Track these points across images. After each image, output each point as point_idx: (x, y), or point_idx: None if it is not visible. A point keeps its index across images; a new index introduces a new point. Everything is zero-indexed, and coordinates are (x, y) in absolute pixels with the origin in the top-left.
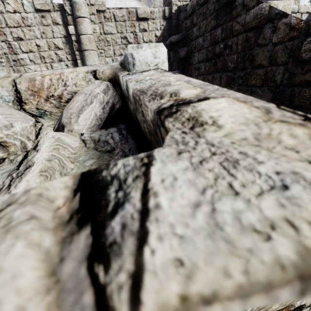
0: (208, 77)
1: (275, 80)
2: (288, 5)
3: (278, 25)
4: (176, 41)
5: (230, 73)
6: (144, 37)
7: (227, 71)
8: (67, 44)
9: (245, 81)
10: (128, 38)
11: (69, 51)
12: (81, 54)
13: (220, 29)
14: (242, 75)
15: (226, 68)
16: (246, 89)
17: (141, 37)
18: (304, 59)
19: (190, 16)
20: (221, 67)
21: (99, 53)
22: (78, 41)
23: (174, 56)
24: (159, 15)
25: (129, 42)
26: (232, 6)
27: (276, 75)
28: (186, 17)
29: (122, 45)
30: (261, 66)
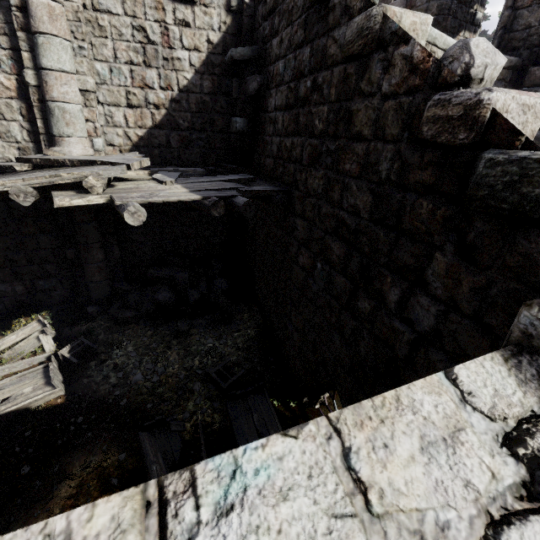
0: (286, 142)
1: (379, 171)
2: (423, 24)
3: (393, 56)
4: (243, 59)
5: (316, 141)
6: (183, 37)
7: (312, 136)
8: (0, 10)
9: (336, 163)
10: (149, 31)
11: (5, 28)
12: (32, 39)
13: (309, 50)
14: (333, 148)
15: (312, 129)
16: (336, 177)
17: (178, 35)
18: (425, 137)
19: (270, 14)
20: (305, 125)
21: (76, 48)
22: (26, 10)
23: (239, 89)
24: (219, 1)
25: (150, 39)
26: (329, 4)
27: (381, 160)
28: (266, 16)
29: (133, 43)
30: (361, 137)
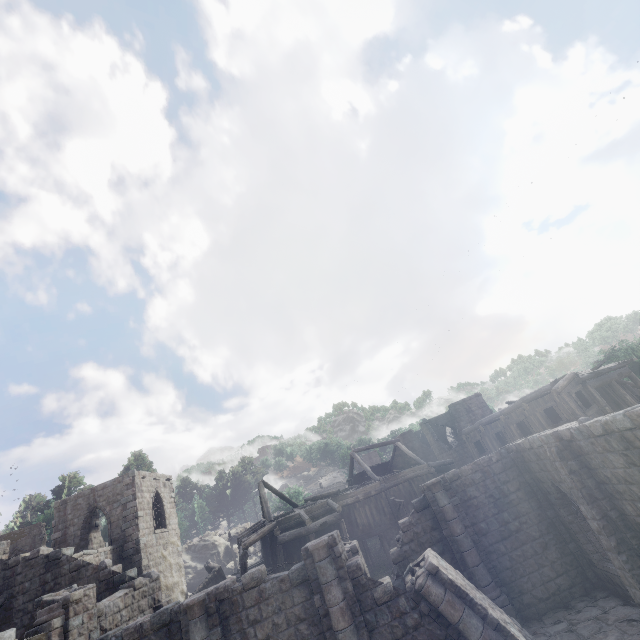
0: None
1: None
2: (92, 557)
3: (88, 567)
4: None
5: None
6: None
7: None
8: None
9: None
10: None
11: None
12: None
13: (50, 574)
14: None
15: None
16: None
17: None
18: (103, 579)
19: (13, 567)
20: None
21: None
22: None
23: None
24: None
25: None
26: (59, 560)
27: None
28: (7, 568)
29: None
30: None
